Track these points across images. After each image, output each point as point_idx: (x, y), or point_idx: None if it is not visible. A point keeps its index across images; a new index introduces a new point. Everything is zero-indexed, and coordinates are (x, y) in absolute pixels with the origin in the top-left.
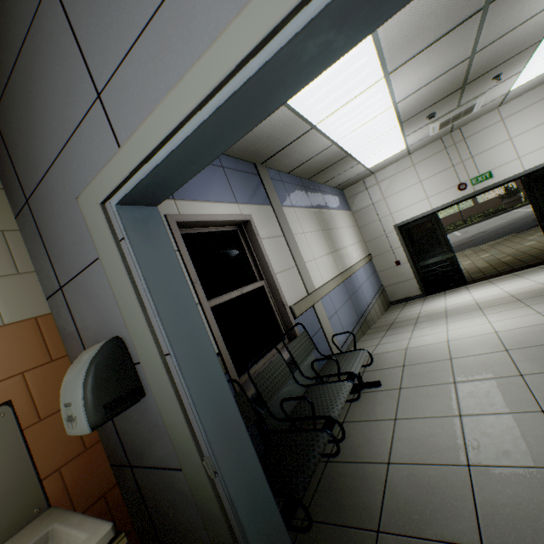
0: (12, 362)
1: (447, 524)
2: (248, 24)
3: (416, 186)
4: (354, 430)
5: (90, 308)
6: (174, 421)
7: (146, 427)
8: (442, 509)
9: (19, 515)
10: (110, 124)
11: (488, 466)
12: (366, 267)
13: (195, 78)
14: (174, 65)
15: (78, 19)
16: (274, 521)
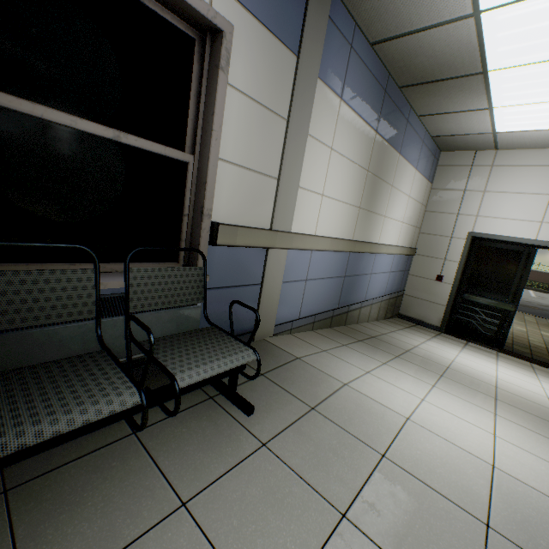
0: None
1: None
2: None
3: (540, 198)
4: (119, 463)
5: None
6: None
7: None
8: None
9: None
10: None
11: None
12: (399, 259)
13: None
14: None
15: None
16: None
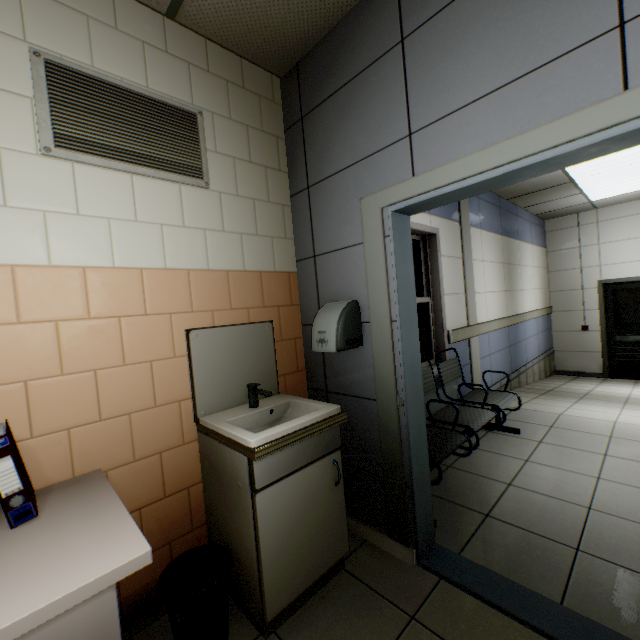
0: (275, 297)
1: (551, 530)
2: (554, 131)
3: None
4: (480, 455)
5: (336, 276)
6: (383, 365)
7: (353, 366)
8: (550, 522)
9: (266, 389)
10: (411, 157)
11: (609, 514)
12: (540, 320)
13: (498, 150)
14: (484, 135)
15: (414, 78)
16: (424, 456)
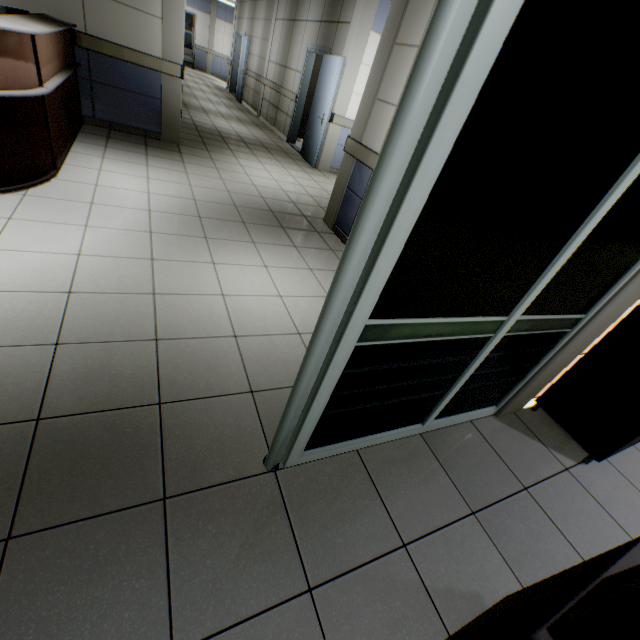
0: None
1: None
2: None
3: None
4: None
5: None
6: None
7: None
8: None
9: None
10: None
11: None
12: None
13: None
14: None
15: None
16: None
